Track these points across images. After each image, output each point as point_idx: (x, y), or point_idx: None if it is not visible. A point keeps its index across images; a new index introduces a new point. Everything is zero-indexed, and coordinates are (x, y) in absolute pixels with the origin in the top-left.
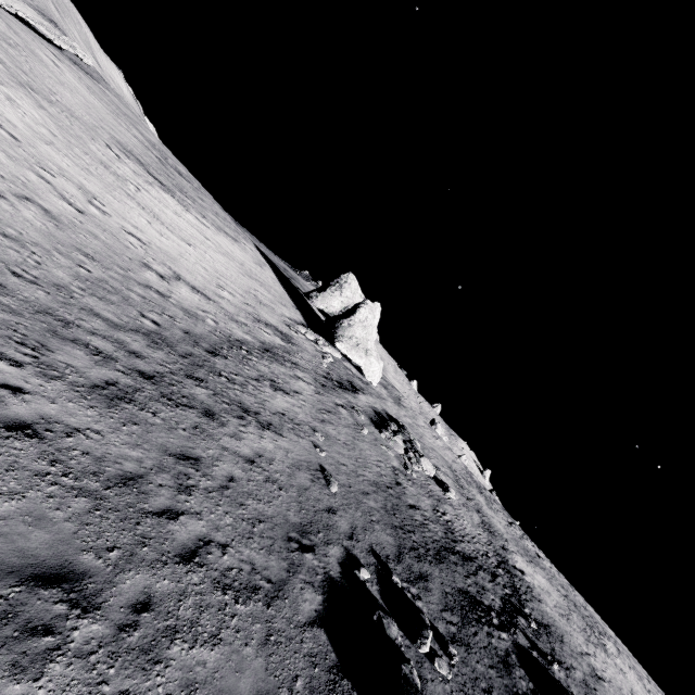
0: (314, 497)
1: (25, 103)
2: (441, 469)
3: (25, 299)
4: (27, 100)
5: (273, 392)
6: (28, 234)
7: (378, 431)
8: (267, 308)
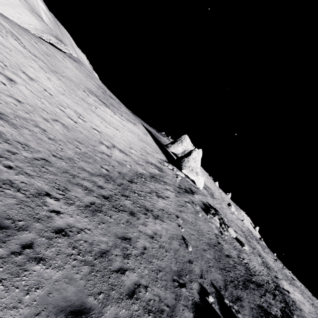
0: (181, 255)
1: (54, 79)
2: (238, 232)
3: (58, 167)
4: (54, 77)
5: (157, 198)
6: (57, 136)
7: (206, 214)
8: (150, 155)
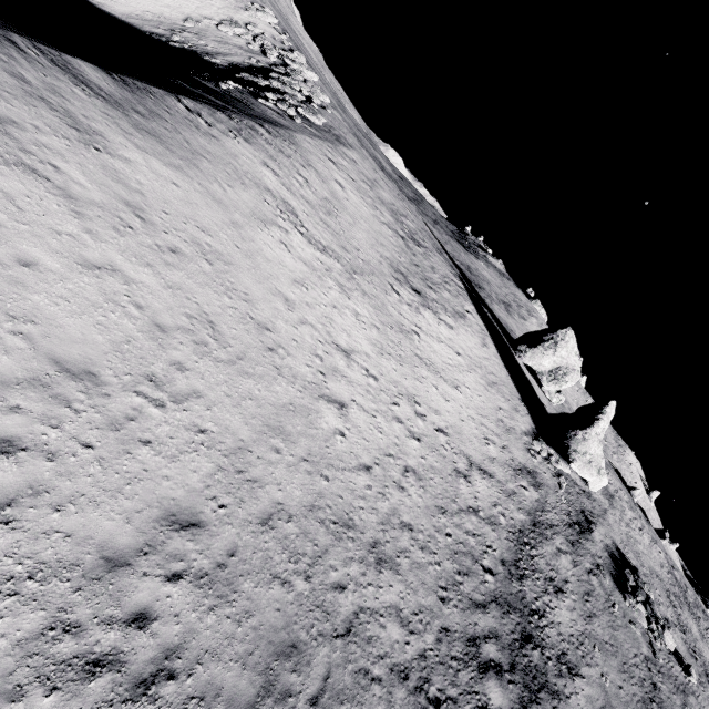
0: None
1: (360, 305)
2: (669, 619)
3: (457, 634)
4: (358, 297)
5: (557, 601)
6: (423, 526)
7: (621, 595)
8: (512, 435)
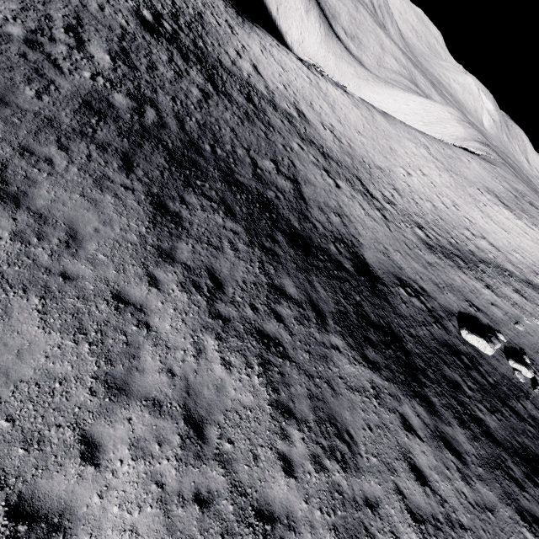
0: (497, 315)
1: (445, 176)
2: None
3: (415, 219)
4: (446, 175)
5: (512, 291)
6: (424, 209)
7: None
8: None
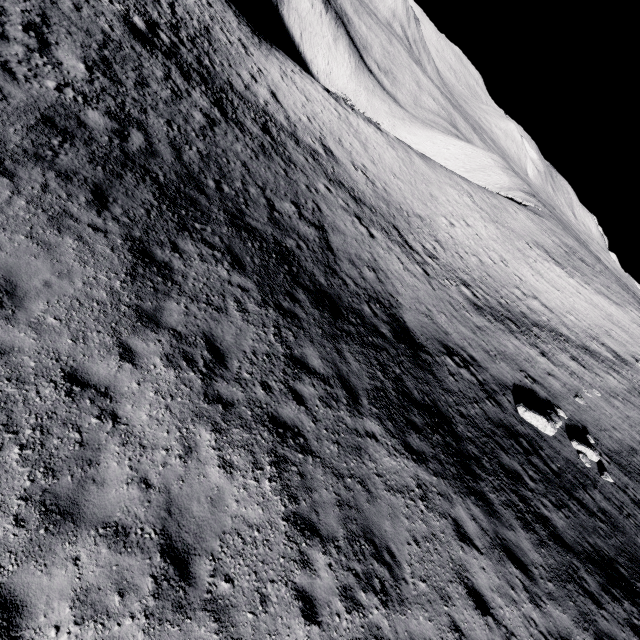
0: (555, 387)
1: (491, 228)
2: None
3: (460, 276)
4: (492, 227)
5: (569, 358)
6: (470, 264)
7: None
8: (615, 341)
